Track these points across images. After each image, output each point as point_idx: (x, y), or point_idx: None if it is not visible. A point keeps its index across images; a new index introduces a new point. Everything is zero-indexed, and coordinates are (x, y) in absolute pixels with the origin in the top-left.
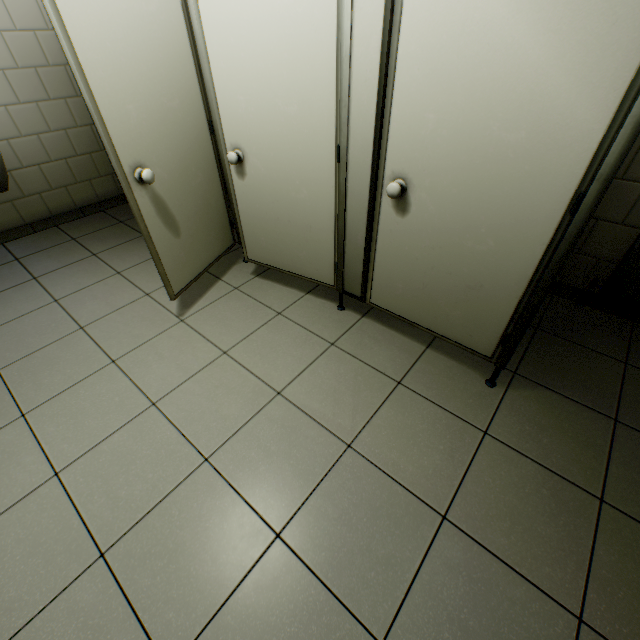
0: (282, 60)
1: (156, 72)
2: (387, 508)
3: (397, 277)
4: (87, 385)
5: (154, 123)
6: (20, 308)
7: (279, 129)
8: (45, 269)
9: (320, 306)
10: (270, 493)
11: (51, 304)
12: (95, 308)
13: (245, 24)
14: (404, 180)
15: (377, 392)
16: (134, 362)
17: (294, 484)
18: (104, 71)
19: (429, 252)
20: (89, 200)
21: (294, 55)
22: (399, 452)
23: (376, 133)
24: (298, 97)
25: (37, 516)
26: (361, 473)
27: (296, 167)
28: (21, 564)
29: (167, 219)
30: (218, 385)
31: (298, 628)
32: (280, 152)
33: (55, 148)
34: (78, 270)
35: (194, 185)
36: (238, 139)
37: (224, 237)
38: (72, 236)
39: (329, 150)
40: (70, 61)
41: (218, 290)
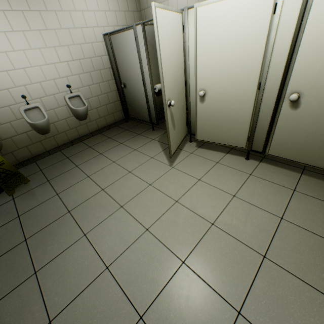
0: (235, 51)
1: (175, 63)
2: (316, 246)
3: (287, 139)
4: (143, 194)
5: (173, 82)
6: (100, 165)
7: (227, 79)
8: (103, 150)
9: (236, 158)
10: (251, 238)
11: (112, 163)
12: (132, 164)
13: (219, 39)
14: (298, 93)
15: (284, 194)
16: (159, 185)
17: (261, 234)
18: (165, 63)
19: (310, 125)
20: (112, 122)
21: (242, 48)
22: (310, 221)
23: (283, 75)
24: (241, 65)
25: (147, 246)
26: (294, 230)
27: (233, 94)
28: (149, 265)
29: (172, 122)
30: (203, 193)
31: (295, 297)
32: (226, 89)
33: (103, 101)
34: (117, 149)
35: (179, 108)
36: (204, 86)
37: (184, 130)
38: (108, 136)
39: (254, 85)
40: (159, 61)
41: (183, 154)
